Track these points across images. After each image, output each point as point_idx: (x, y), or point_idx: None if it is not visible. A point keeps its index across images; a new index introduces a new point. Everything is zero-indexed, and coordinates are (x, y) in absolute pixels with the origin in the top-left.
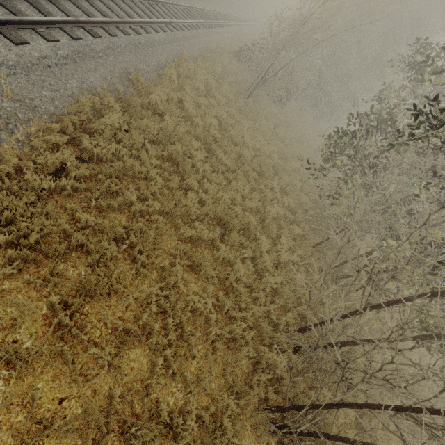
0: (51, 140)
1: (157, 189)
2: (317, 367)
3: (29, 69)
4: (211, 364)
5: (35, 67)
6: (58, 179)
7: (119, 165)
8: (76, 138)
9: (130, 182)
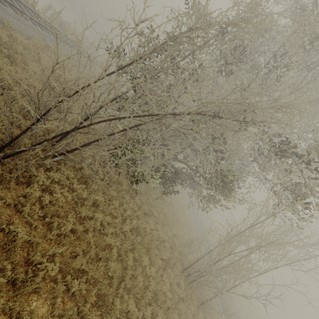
0: None
1: None
2: None
3: None
4: None
5: None
6: None
7: None
8: None
9: None
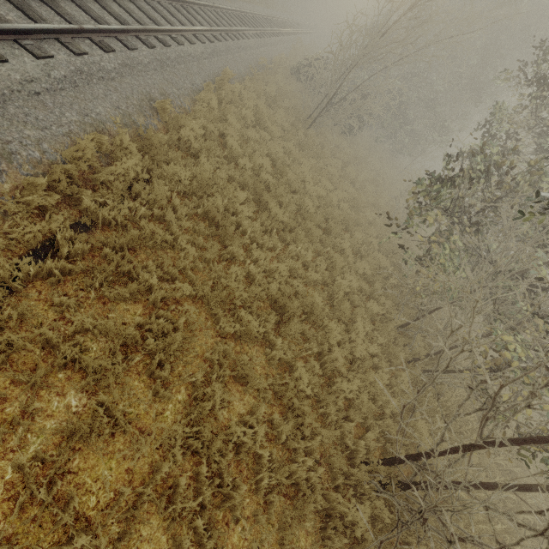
0: (34, 201)
1: (188, 264)
2: (418, 540)
3: (6, 98)
4: (263, 529)
5: (16, 95)
6: (44, 256)
7: (133, 233)
8: (73, 195)
9: (150, 254)
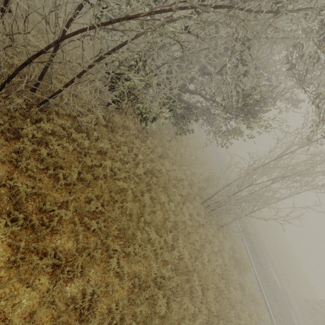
0: None
1: None
2: None
3: None
4: None
5: None
6: None
7: None
8: None
9: None
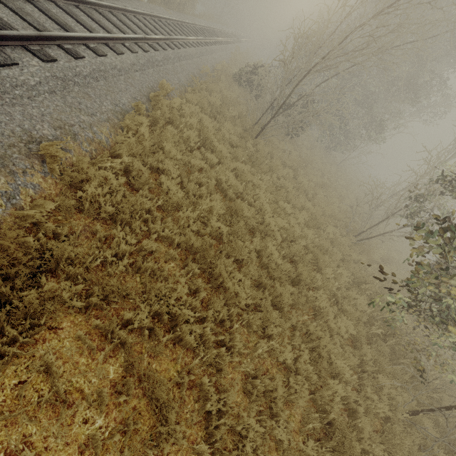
0: None
1: None
2: None
3: None
4: None
5: None
6: None
7: None
8: None
9: None
